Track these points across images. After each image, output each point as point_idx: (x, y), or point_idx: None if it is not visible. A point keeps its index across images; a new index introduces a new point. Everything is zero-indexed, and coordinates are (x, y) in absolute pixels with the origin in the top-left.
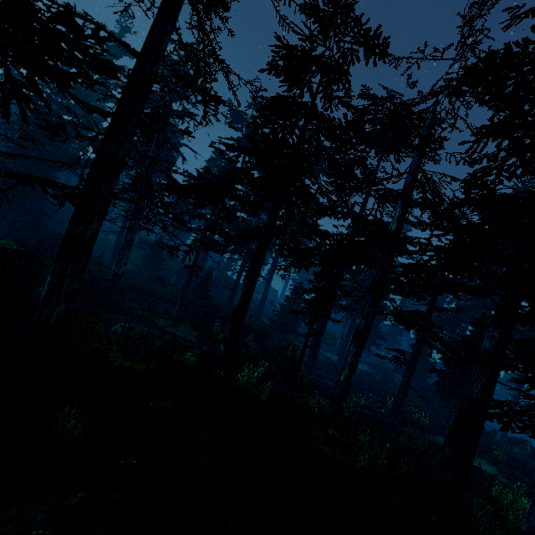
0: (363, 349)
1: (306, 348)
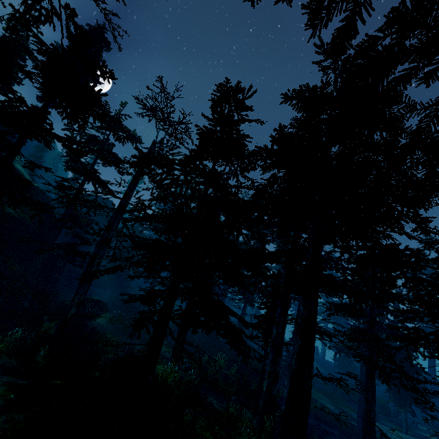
0: (279, 358)
1: (263, 372)
